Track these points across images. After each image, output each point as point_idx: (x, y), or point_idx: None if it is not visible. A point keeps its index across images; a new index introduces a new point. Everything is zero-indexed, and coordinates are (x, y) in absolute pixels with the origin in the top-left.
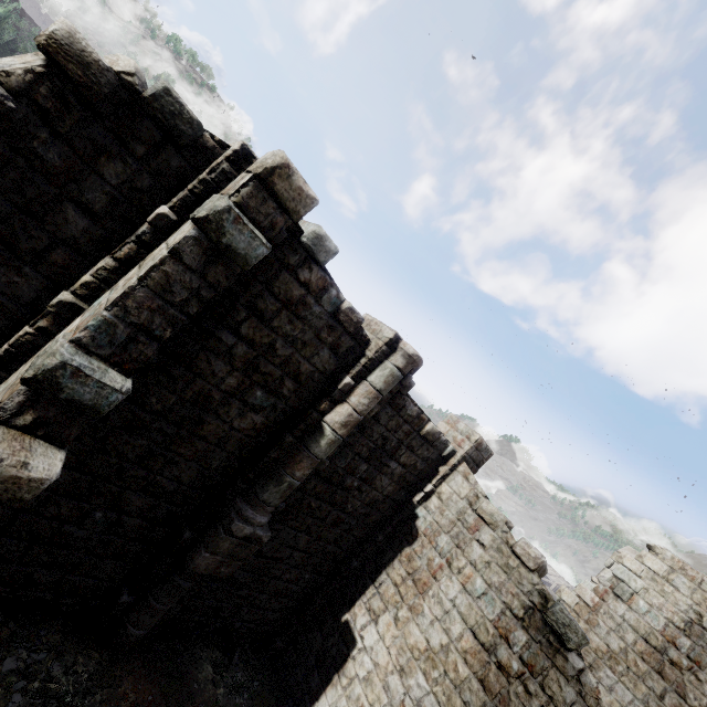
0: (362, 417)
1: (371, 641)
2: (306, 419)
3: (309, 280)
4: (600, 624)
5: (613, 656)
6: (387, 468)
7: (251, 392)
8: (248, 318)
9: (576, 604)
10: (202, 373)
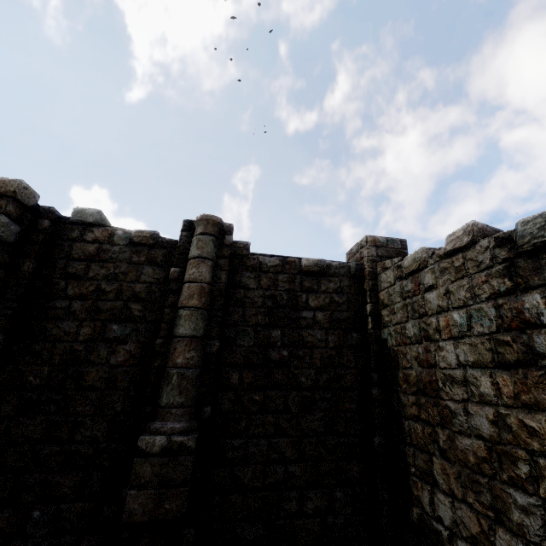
0: (210, 285)
1: (447, 512)
2: (163, 318)
3: (96, 237)
4: None
5: None
6: (304, 321)
7: (107, 330)
8: (68, 283)
9: None
10: (58, 338)
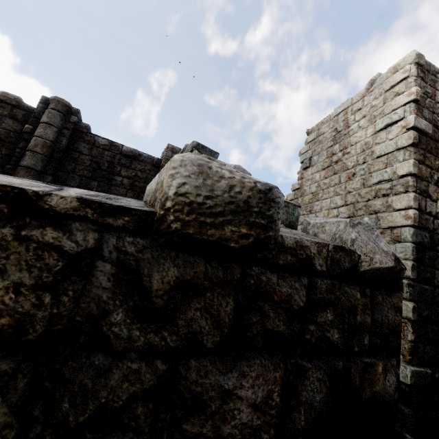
0: (53, 143)
1: None
2: (14, 154)
3: None
4: (305, 189)
5: (315, 194)
6: (115, 181)
7: None
8: None
9: (294, 195)
10: None
